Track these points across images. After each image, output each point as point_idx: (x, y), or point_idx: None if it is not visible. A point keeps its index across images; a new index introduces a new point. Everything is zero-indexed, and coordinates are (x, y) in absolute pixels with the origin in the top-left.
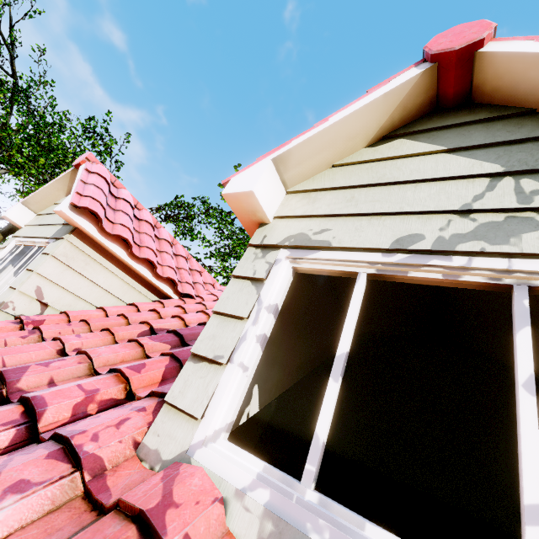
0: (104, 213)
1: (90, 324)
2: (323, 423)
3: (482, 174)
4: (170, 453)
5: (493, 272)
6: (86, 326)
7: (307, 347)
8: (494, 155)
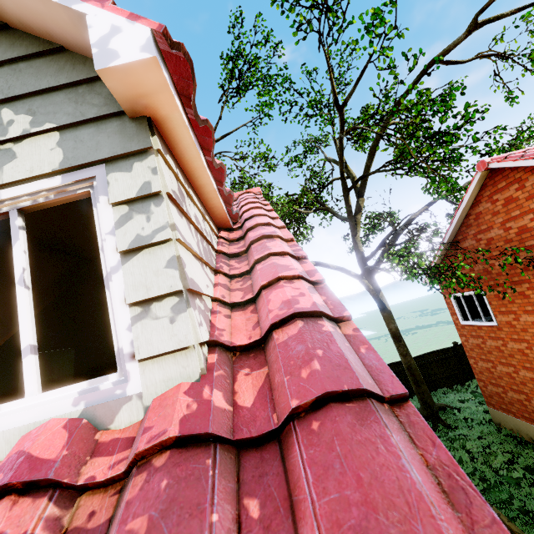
0: None
1: None
2: None
3: None
4: None
5: None
6: None
7: (0, 304)
8: None
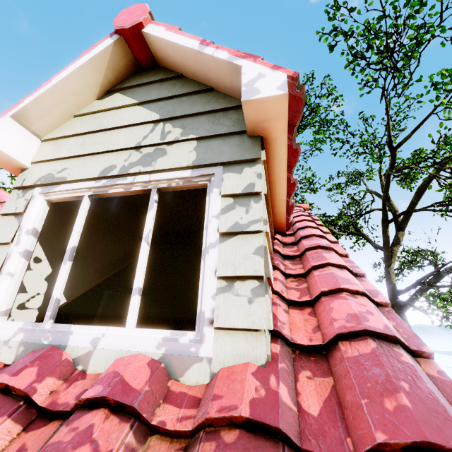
0: None
1: None
2: (57, 289)
3: (151, 121)
4: None
5: (143, 183)
6: None
7: (112, 251)
8: (159, 107)
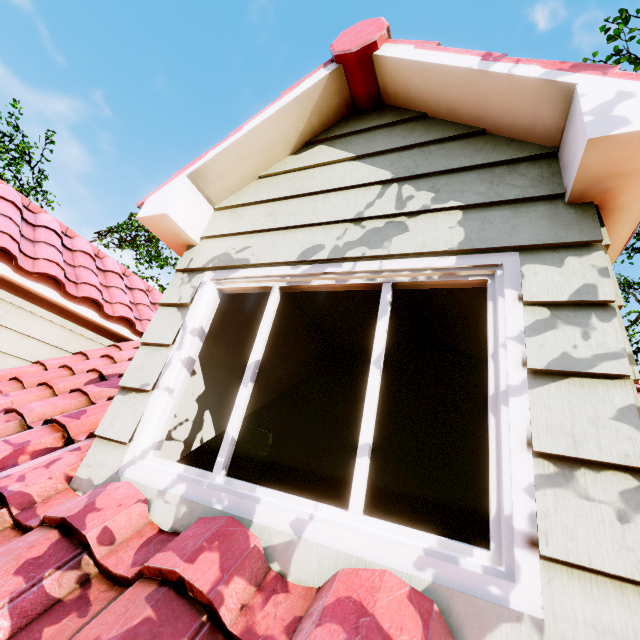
0: (19, 247)
1: (23, 381)
2: (233, 422)
3: (377, 182)
4: (102, 478)
5: (369, 274)
6: (17, 384)
7: (272, 368)
8: (389, 162)
